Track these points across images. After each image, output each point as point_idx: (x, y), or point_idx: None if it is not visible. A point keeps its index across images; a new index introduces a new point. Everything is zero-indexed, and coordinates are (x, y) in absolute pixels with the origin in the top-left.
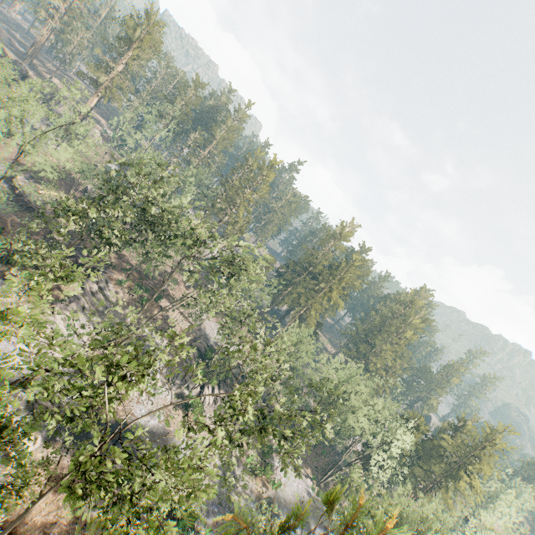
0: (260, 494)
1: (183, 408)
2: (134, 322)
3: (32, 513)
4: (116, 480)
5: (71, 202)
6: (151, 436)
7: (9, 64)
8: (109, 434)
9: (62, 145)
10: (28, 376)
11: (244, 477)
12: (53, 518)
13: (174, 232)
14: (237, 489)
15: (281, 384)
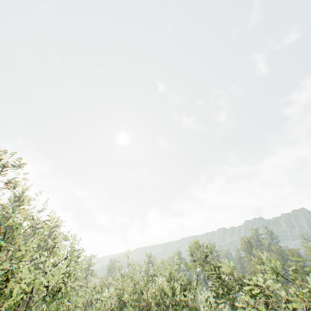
0: None
1: None
2: None
3: None
4: None
5: None
6: None
7: None
8: None
9: None
10: None
11: None
12: None
13: None
14: None
15: None
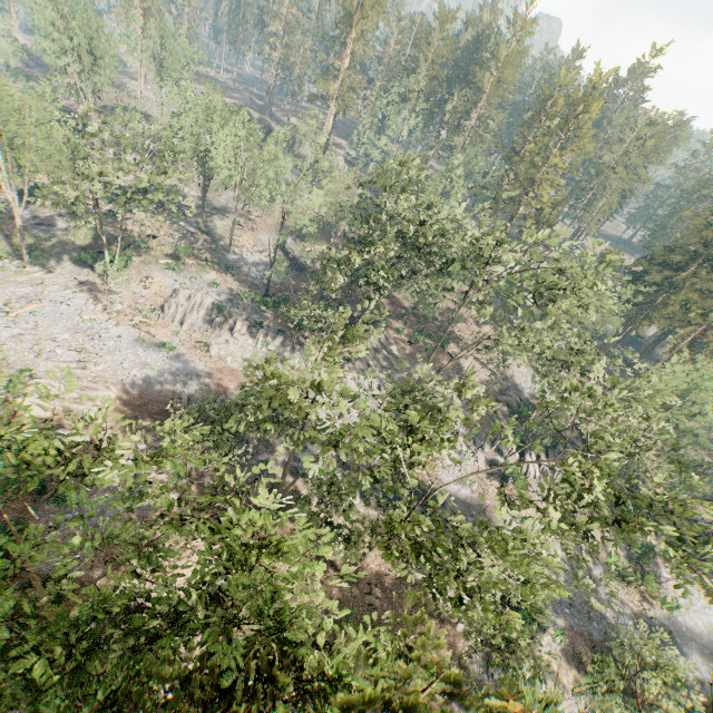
0: (638, 610)
1: (499, 478)
2: (422, 377)
3: (366, 561)
4: (436, 552)
5: (334, 253)
6: (465, 507)
7: (255, 126)
8: (419, 499)
9: (313, 192)
10: (337, 438)
11: (607, 583)
12: (384, 570)
13: (448, 255)
14: (597, 594)
15: (659, 456)
